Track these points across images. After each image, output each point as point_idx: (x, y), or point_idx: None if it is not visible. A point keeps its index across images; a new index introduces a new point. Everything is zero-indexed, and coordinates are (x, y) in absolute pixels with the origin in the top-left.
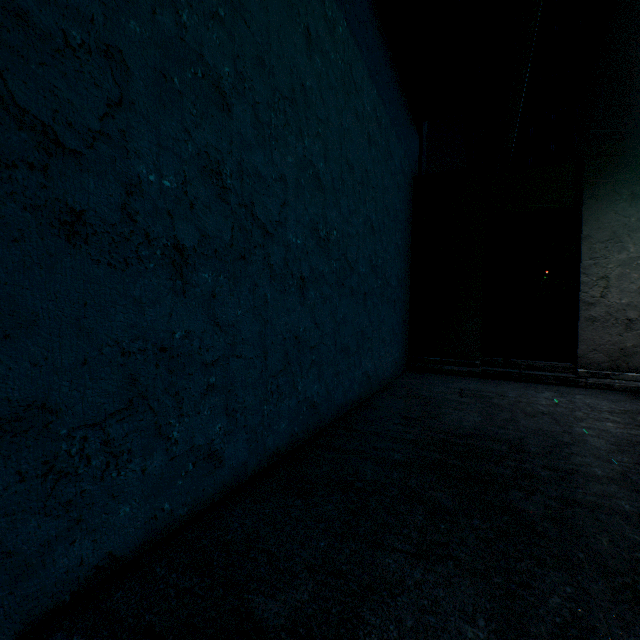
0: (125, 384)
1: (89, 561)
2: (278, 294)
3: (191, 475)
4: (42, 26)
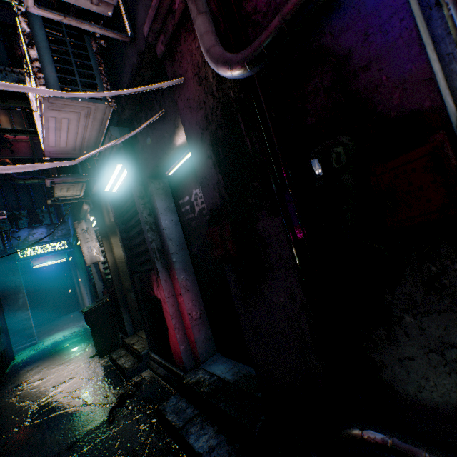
0: None
1: None
2: None
3: None
4: None
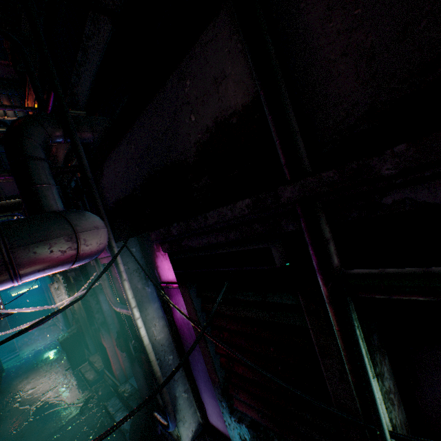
0: None
1: None
2: None
3: None
4: None
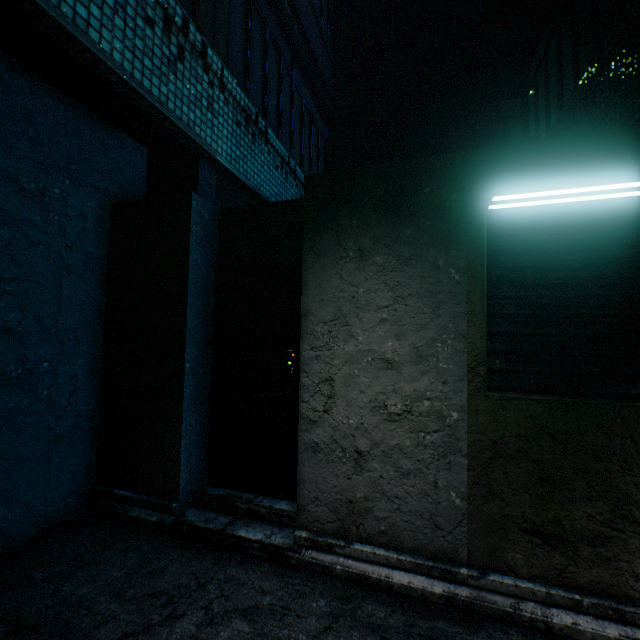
0: None
1: None
2: None
3: None
4: None
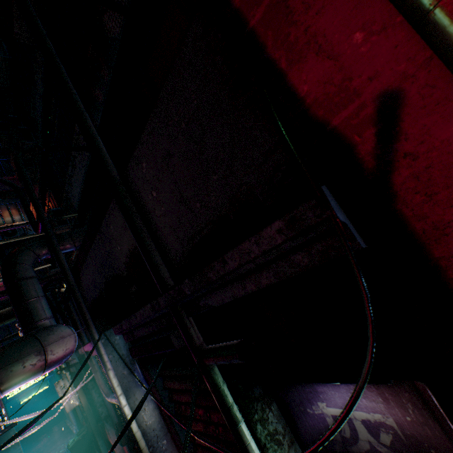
0: None
1: None
2: None
3: None
4: None
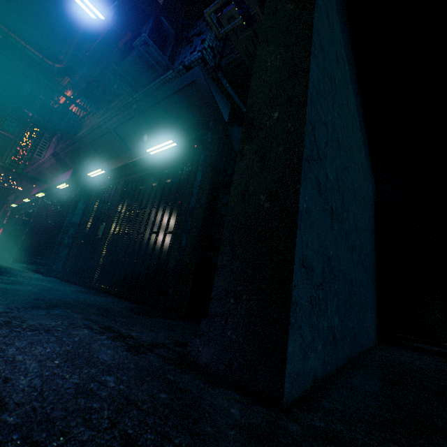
0: (322, 270)
1: (313, 369)
2: (347, 249)
3: (330, 344)
4: (319, 115)
